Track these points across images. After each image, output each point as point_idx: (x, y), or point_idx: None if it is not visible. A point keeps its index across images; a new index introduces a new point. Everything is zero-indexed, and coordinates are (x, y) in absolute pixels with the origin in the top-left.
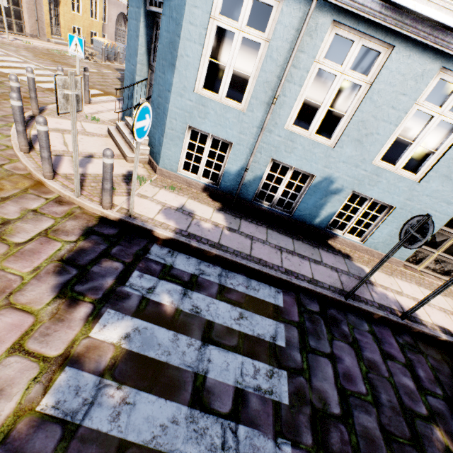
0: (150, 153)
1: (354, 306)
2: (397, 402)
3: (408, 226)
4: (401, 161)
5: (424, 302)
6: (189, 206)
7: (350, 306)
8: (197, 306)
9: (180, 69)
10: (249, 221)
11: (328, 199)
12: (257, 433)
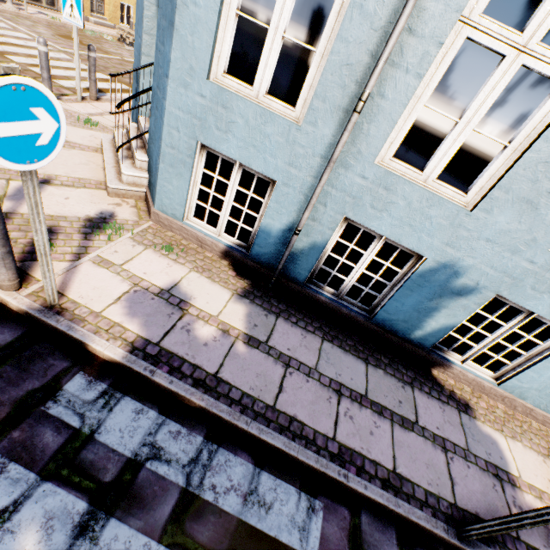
0: (148, 183)
1: None
2: None
3: None
4: None
5: None
6: (186, 286)
7: None
8: None
9: (183, 31)
10: (292, 323)
11: (443, 301)
12: None
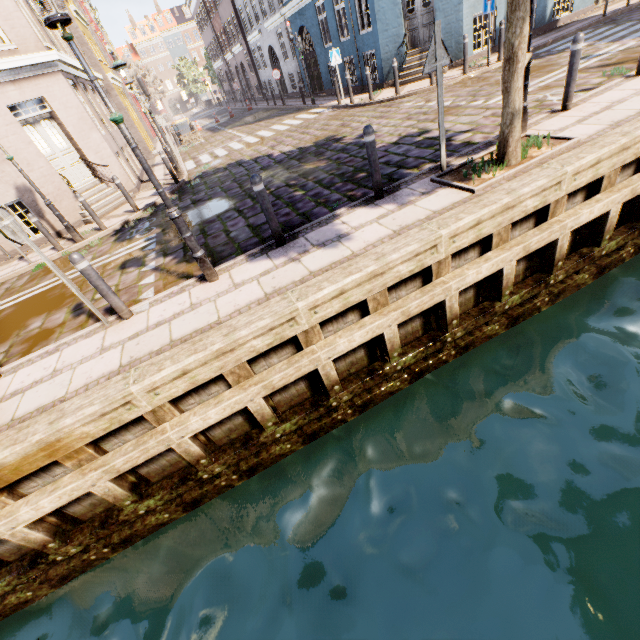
0: None
1: (609, 17)
2: None
3: None
4: None
5: None
6: None
7: (608, 18)
8: None
9: None
10: None
11: None
12: None
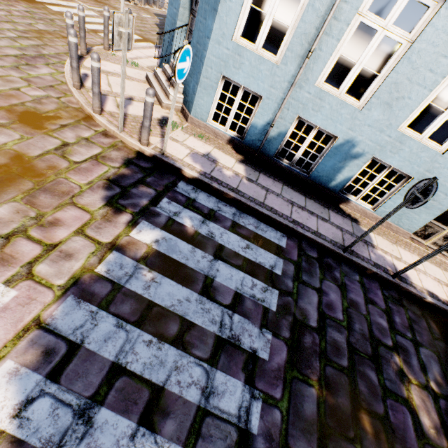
0: (183, 101)
1: (350, 259)
2: (368, 332)
3: (414, 189)
4: (429, 130)
5: (416, 264)
6: (214, 154)
7: (347, 259)
8: (212, 232)
9: (222, 14)
10: (267, 176)
11: (346, 162)
12: (248, 322)
